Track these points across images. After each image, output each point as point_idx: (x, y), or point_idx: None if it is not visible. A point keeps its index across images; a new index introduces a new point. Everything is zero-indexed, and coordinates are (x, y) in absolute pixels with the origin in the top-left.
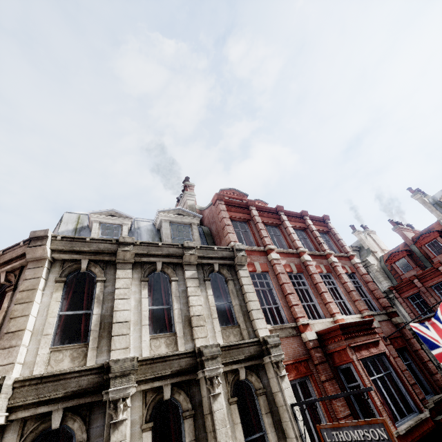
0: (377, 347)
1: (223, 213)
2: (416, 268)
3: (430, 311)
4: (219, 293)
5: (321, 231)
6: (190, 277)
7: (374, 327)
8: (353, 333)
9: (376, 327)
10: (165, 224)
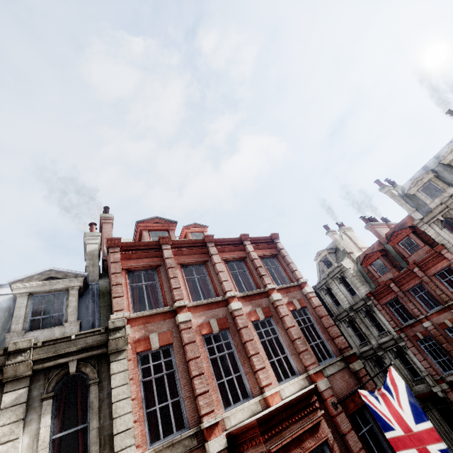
0: (316, 434)
1: (113, 267)
2: (392, 270)
3: (410, 317)
4: (76, 408)
5: (267, 255)
6: (11, 404)
7: (321, 390)
8: (281, 424)
9: (324, 389)
10: (19, 300)
